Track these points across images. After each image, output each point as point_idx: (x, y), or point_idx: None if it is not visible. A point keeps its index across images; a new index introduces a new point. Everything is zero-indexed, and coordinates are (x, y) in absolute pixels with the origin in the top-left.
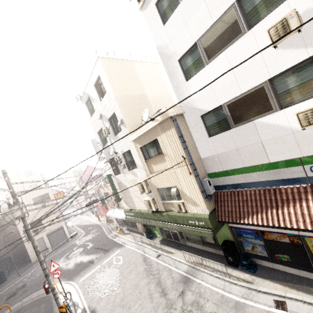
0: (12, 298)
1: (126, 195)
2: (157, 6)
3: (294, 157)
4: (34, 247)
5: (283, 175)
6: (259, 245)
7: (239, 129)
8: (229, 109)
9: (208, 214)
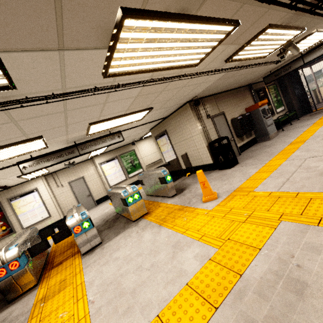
0: None
1: None
2: None
3: None
4: None
5: None
6: None
7: None
8: None
9: None
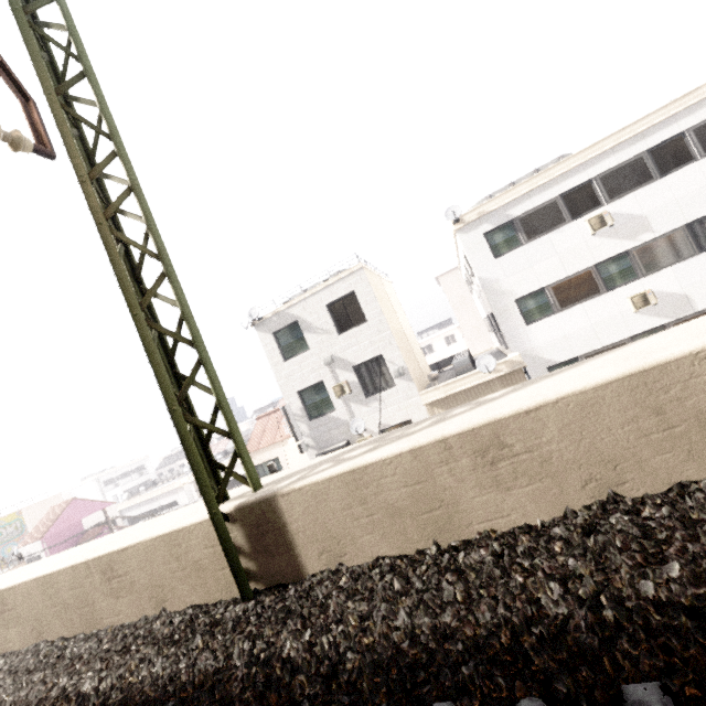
0: None
1: None
2: (485, 236)
3: None
4: None
5: None
6: None
7: None
8: None
9: None
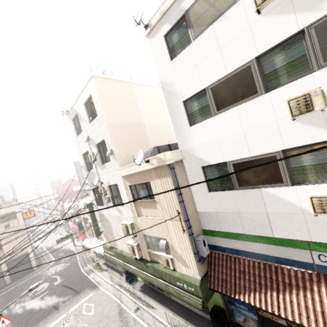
0: None
1: (107, 231)
2: (166, 38)
3: (302, 239)
4: None
5: (288, 254)
6: (252, 320)
7: (243, 193)
8: (234, 169)
9: (199, 280)
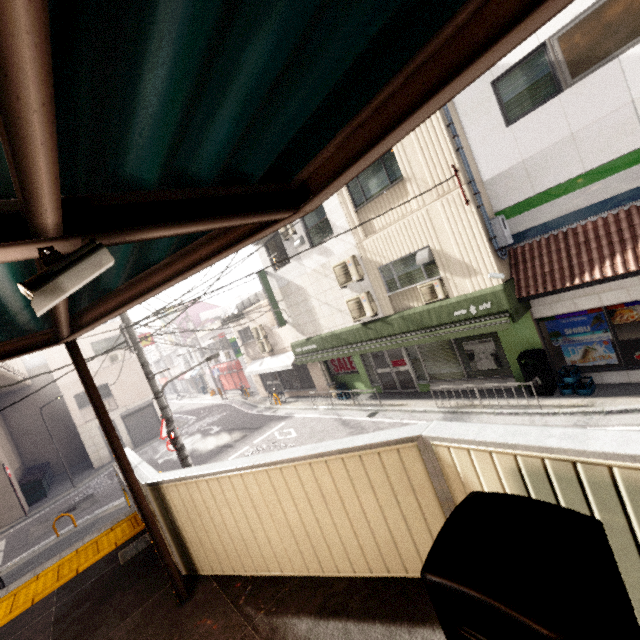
0: (71, 514)
1: (299, 310)
2: None
3: None
4: (143, 363)
5: None
6: (601, 343)
7: (582, 88)
8: (562, 47)
9: (500, 284)
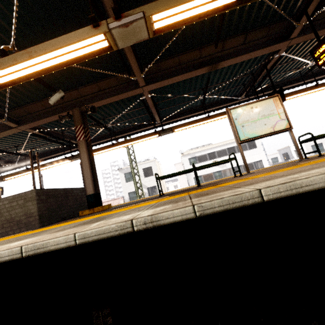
0: None
1: None
2: (188, 159)
3: None
4: None
5: None
6: None
7: None
8: None
9: None
